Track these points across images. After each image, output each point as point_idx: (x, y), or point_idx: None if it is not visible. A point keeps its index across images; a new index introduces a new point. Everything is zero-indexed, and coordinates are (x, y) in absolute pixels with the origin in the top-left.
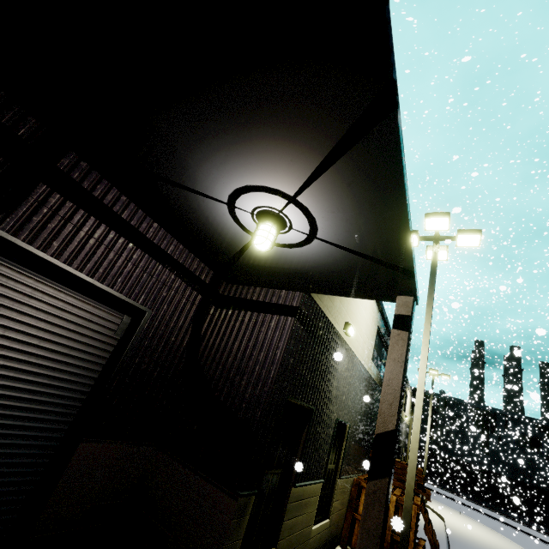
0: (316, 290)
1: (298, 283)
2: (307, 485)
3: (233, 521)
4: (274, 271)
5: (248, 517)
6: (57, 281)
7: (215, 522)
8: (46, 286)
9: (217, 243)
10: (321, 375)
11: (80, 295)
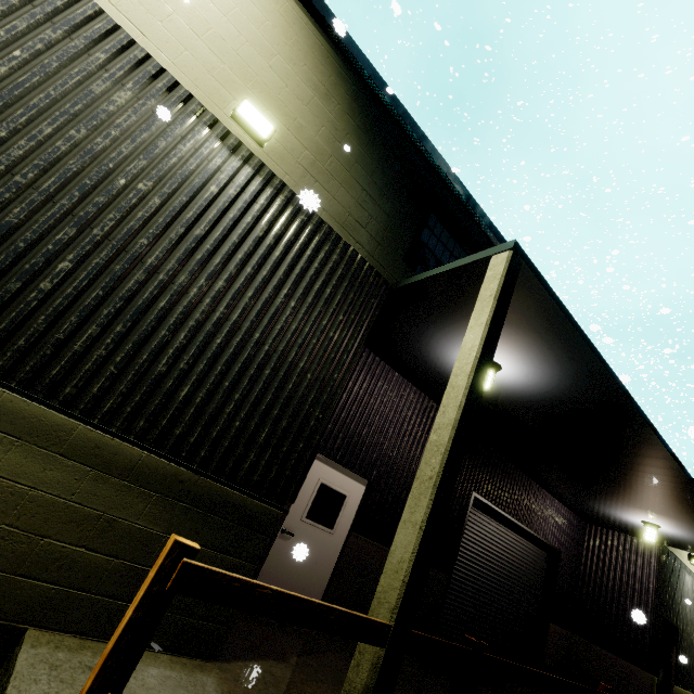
0: (671, 546)
1: (657, 540)
2: (683, 688)
3: (650, 689)
4: (638, 532)
5: (655, 691)
6: (528, 540)
7: (637, 687)
8: (527, 543)
9: (599, 515)
10: (677, 600)
11: (534, 545)
